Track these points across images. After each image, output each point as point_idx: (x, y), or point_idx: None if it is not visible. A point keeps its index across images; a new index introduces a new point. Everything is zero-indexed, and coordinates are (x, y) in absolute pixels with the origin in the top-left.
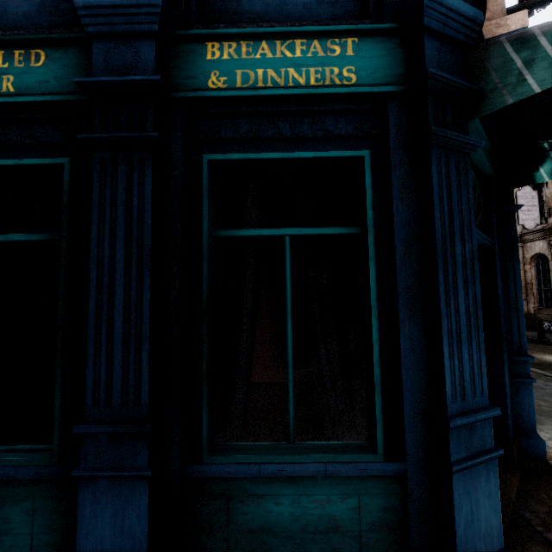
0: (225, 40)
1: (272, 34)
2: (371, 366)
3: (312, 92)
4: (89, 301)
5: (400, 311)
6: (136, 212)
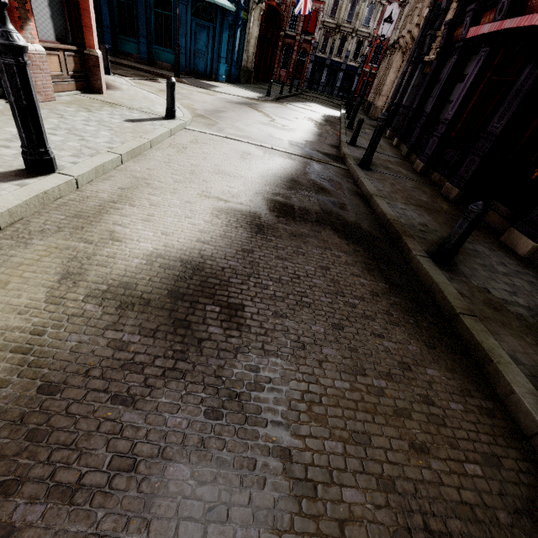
0: None
1: None
2: (173, 38)
3: None
4: (139, 17)
5: (175, 30)
6: (143, 4)
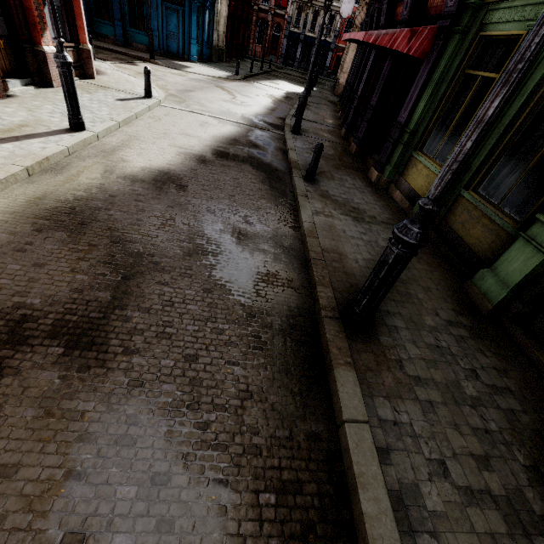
0: None
1: None
2: (146, 22)
3: None
4: (113, 1)
5: (148, 14)
6: None
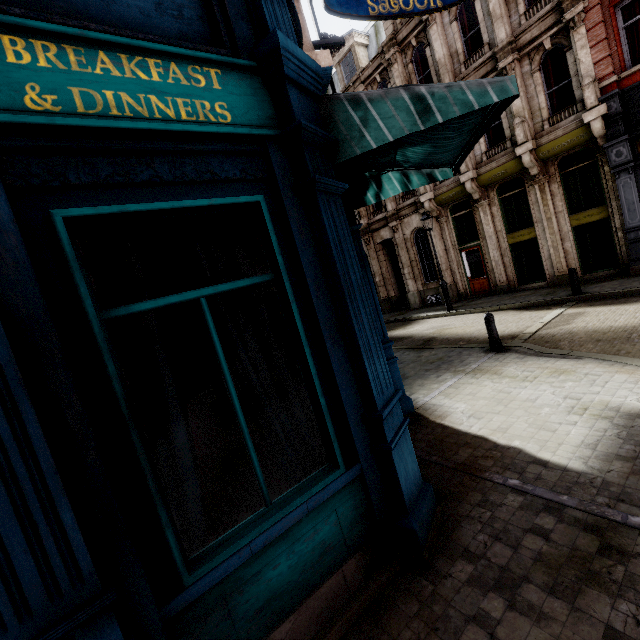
0: (33, 37)
1: (112, 43)
2: (316, 399)
3: (189, 129)
4: None
5: (327, 343)
6: None
